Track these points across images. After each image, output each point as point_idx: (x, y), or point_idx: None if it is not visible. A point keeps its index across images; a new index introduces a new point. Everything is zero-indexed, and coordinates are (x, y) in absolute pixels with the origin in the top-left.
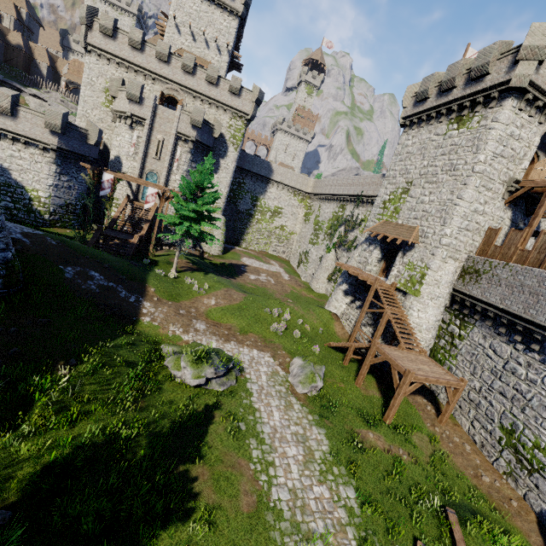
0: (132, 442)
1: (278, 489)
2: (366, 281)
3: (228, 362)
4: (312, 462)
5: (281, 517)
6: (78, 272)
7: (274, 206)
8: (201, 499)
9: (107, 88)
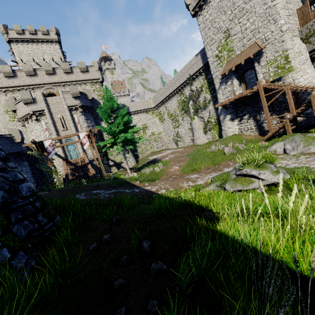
0: None
1: None
2: (244, 99)
3: None
4: None
5: None
6: (86, 195)
7: (141, 125)
8: None
9: (6, 110)
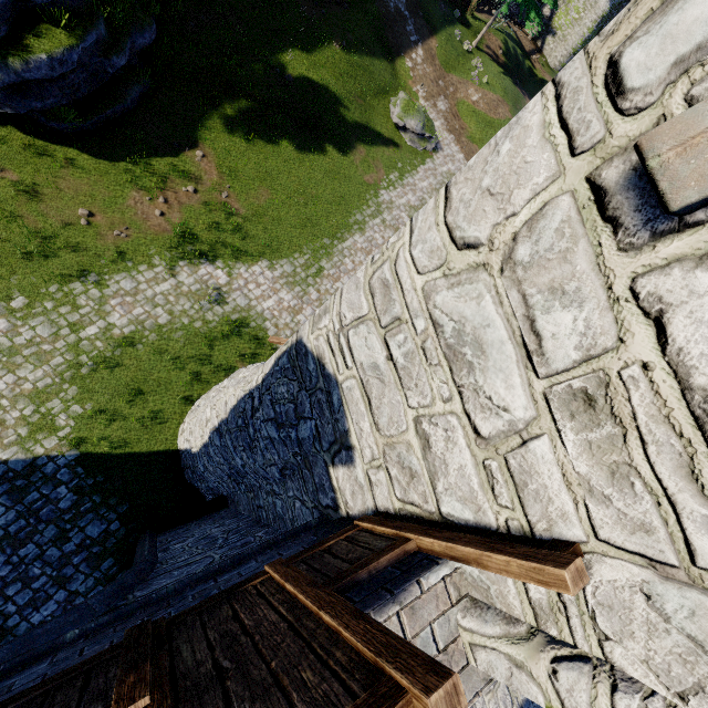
0: (343, 107)
1: (386, 194)
2: None
3: (428, 131)
4: (415, 211)
5: (376, 198)
6: None
7: None
8: (352, 157)
9: None
